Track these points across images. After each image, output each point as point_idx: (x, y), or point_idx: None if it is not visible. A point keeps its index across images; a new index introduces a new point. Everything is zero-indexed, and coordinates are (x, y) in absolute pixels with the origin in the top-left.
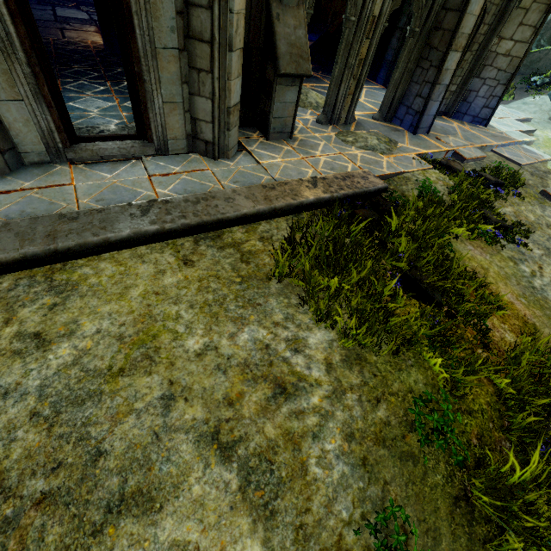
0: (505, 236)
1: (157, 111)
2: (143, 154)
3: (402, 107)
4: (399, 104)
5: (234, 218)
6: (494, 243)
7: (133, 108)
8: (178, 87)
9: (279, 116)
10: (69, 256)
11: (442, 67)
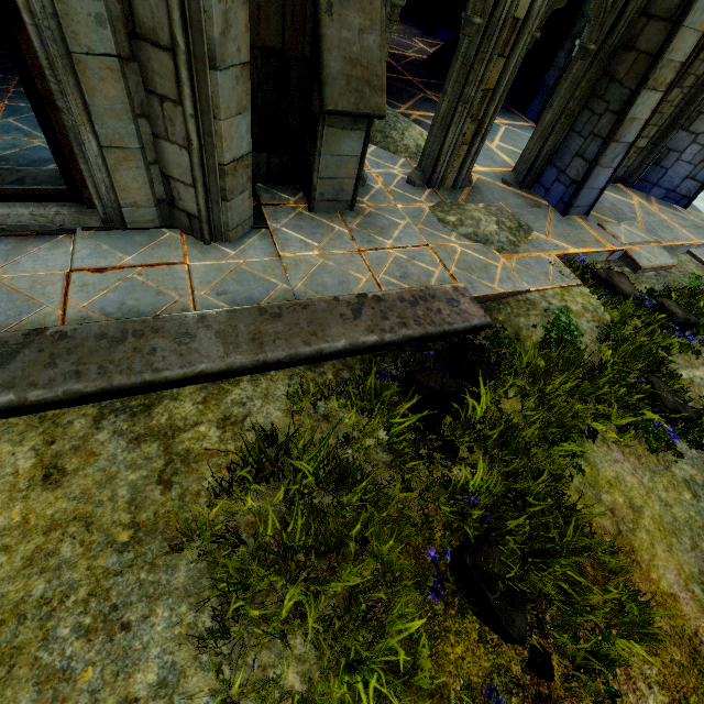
0: (686, 434)
1: (92, 160)
2: (80, 225)
3: (551, 168)
4: (548, 164)
5: (180, 378)
6: (663, 448)
7: (52, 152)
8: (128, 123)
9: (330, 176)
10: None
11: (626, 115)
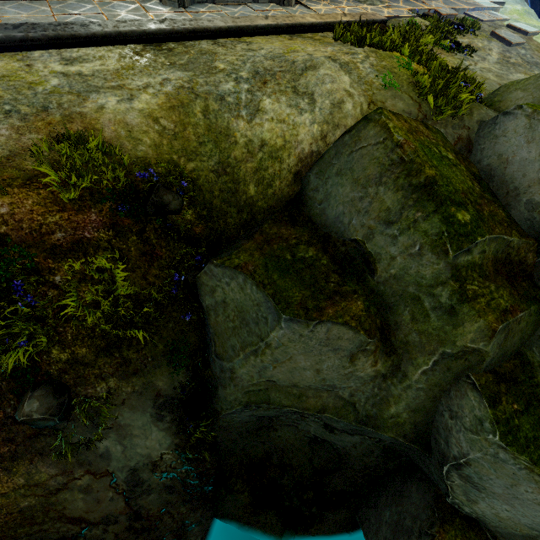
0: (458, 49)
1: None
2: (246, 2)
3: None
4: None
5: (307, 25)
6: (450, 51)
7: None
8: None
9: None
10: (240, 35)
11: None
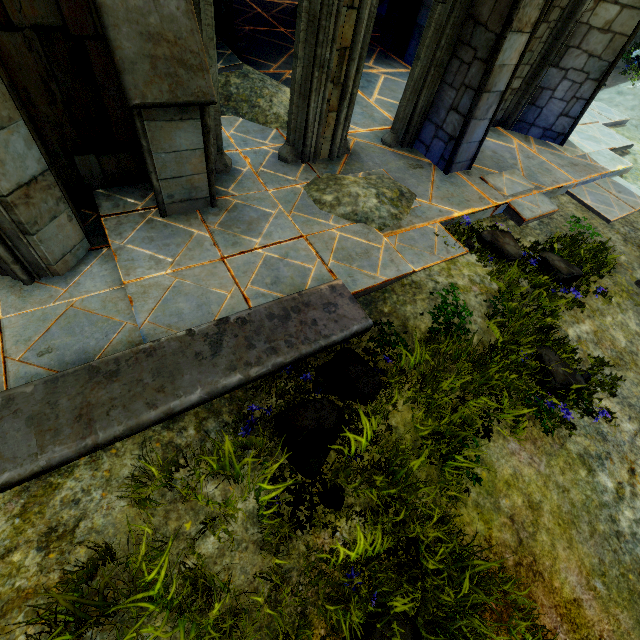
0: (577, 404)
1: None
2: None
3: (429, 124)
4: (425, 119)
5: None
6: (557, 426)
7: None
8: None
9: (174, 175)
10: None
11: (494, 62)
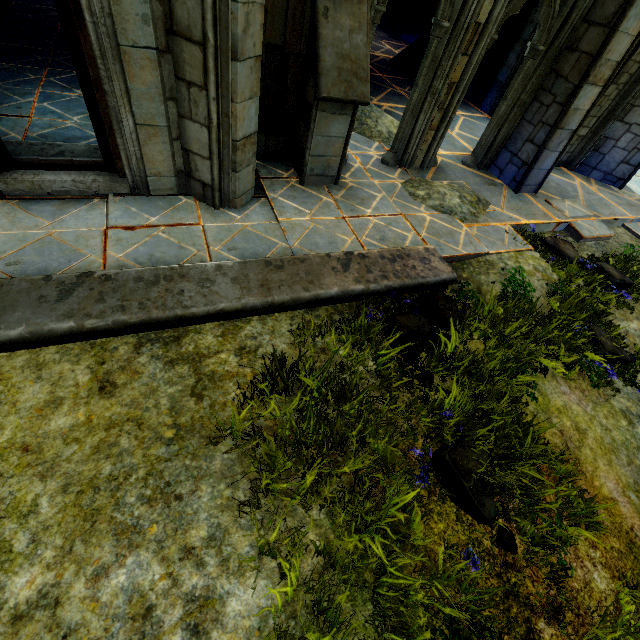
0: (622, 373)
1: (127, 136)
2: (111, 191)
3: (505, 152)
4: (502, 148)
5: (204, 314)
6: (603, 384)
7: (94, 128)
8: (159, 104)
9: (320, 154)
10: None
11: (570, 106)
